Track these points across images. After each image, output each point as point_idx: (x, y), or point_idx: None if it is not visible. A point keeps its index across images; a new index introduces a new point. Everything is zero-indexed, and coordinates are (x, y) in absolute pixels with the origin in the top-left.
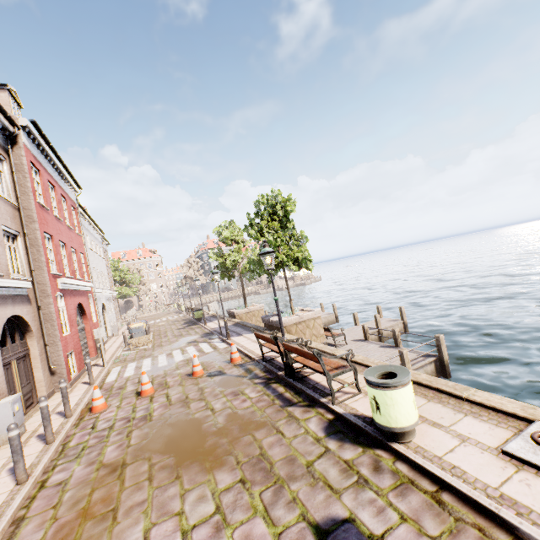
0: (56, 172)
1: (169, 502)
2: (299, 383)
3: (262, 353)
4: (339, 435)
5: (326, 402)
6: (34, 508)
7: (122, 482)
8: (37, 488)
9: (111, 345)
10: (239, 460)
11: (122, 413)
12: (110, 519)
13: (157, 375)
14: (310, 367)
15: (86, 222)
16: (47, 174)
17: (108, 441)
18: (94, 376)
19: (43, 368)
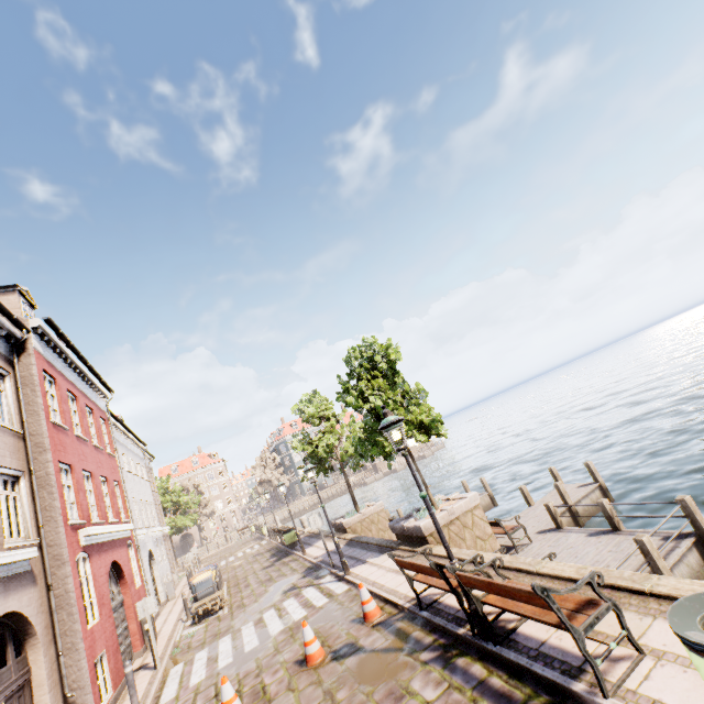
0: (79, 377)
1: None
2: (509, 649)
3: (416, 595)
4: None
5: (588, 691)
6: None
7: None
8: None
9: (166, 619)
10: None
11: None
12: None
13: (245, 673)
14: (526, 615)
15: (121, 435)
16: (66, 381)
17: None
18: (141, 695)
19: (53, 702)
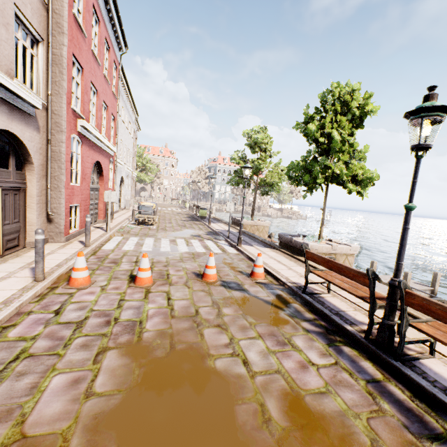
0: (106, 9)
1: None
2: (415, 373)
3: (306, 282)
4: None
5: None
6: None
7: None
8: None
9: (120, 215)
10: None
11: (104, 301)
12: None
13: (158, 261)
14: None
15: (125, 94)
16: None
17: (61, 357)
18: (93, 238)
19: (38, 211)
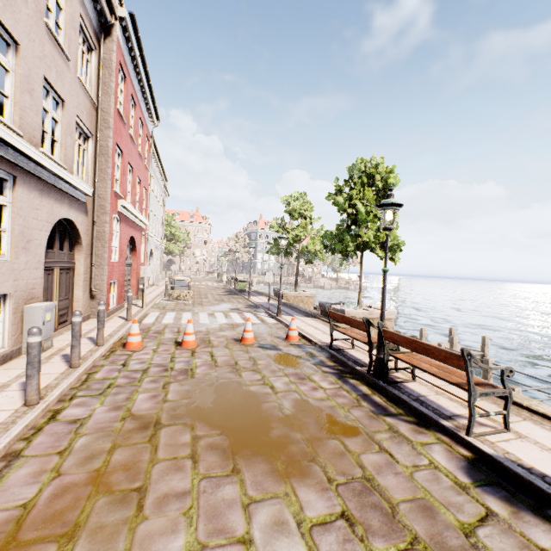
0: (141, 92)
1: (225, 511)
2: (393, 388)
3: (331, 339)
4: (501, 492)
5: (453, 427)
6: (35, 444)
7: (154, 448)
8: (46, 417)
9: (151, 292)
10: (330, 475)
11: (159, 358)
12: (134, 505)
13: (198, 331)
14: (428, 371)
15: (154, 162)
16: (132, 87)
17: (140, 386)
18: (132, 314)
19: (84, 288)
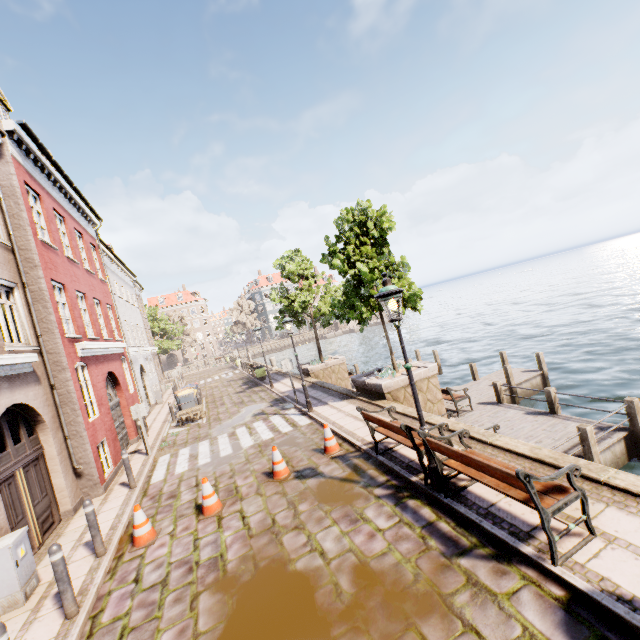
0: (66, 198)
1: None
2: (459, 503)
3: (375, 442)
4: None
5: (536, 555)
6: None
7: None
8: None
9: (155, 418)
10: None
11: (179, 549)
12: None
13: (221, 473)
14: (489, 486)
15: (112, 263)
16: (52, 200)
17: (161, 618)
18: (136, 473)
19: (64, 471)
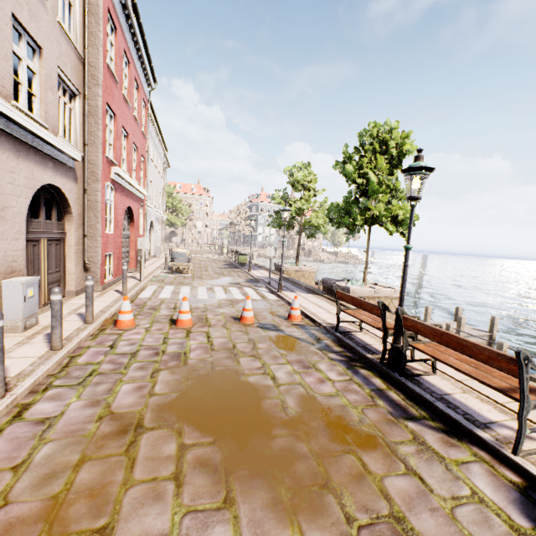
0: (135, 48)
1: None
2: (412, 383)
3: (338, 321)
4: None
5: (494, 441)
6: None
7: (131, 464)
8: (11, 415)
9: (151, 264)
10: (348, 512)
11: (150, 339)
12: None
13: (196, 307)
14: (460, 370)
15: (153, 130)
16: (124, 41)
17: (125, 374)
18: (128, 287)
19: (77, 260)
